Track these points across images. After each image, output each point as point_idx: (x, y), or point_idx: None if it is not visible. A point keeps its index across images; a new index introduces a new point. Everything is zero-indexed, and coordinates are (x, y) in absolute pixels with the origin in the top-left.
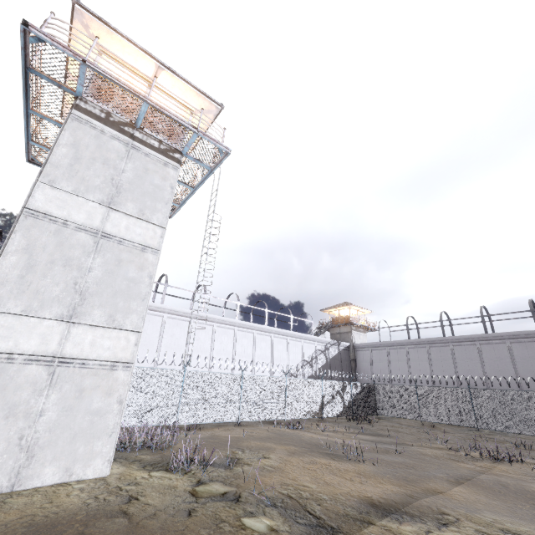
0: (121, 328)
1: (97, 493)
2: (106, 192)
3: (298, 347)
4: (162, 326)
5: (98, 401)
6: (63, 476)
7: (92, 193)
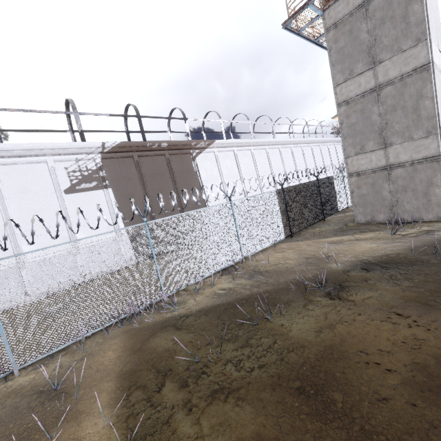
0: None
1: None
2: (436, 36)
3: (340, 149)
4: (280, 155)
5: None
6: None
7: (435, 39)
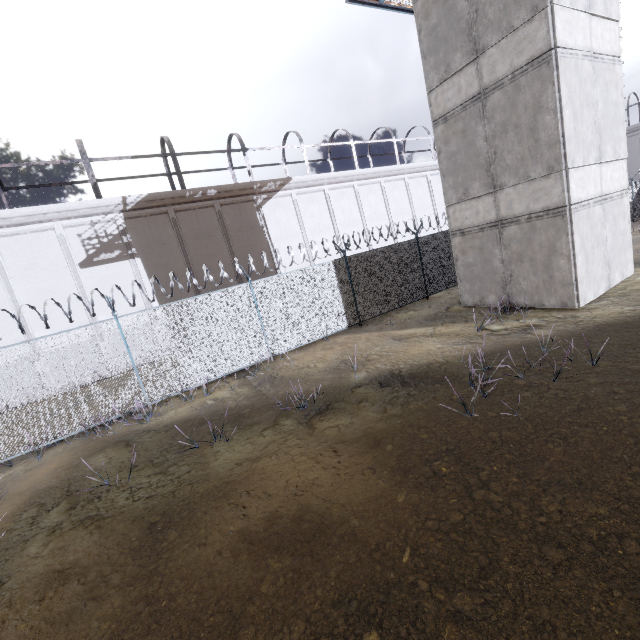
0: (619, 158)
1: None
2: None
3: None
4: (407, 190)
5: (621, 225)
6: (621, 277)
7: None
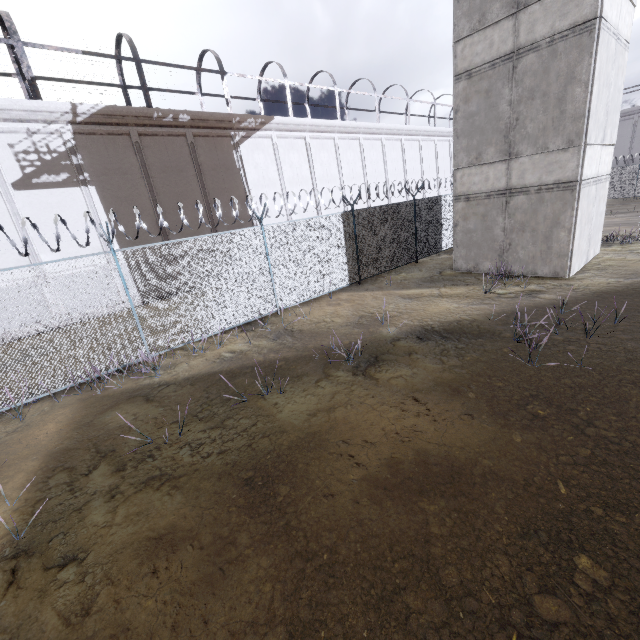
0: (611, 144)
1: (634, 255)
2: None
3: None
4: (383, 152)
5: (601, 207)
6: (593, 254)
7: None
